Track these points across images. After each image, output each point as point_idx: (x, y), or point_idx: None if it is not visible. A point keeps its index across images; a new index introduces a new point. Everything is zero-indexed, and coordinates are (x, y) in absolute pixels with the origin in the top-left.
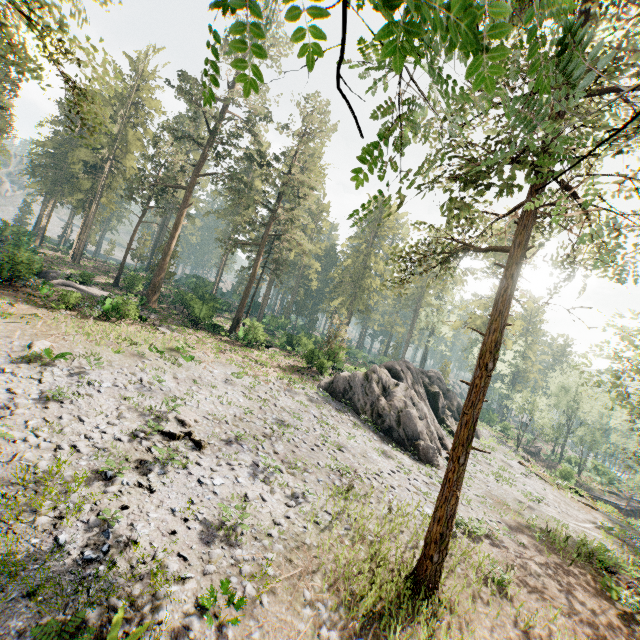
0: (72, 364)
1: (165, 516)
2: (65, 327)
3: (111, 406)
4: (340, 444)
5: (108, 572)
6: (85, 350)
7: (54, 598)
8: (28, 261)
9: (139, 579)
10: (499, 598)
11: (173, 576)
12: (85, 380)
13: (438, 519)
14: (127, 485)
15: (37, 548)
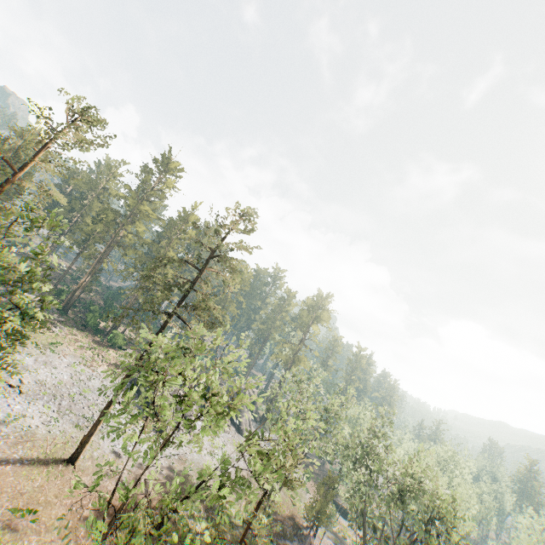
0: None
1: None
2: None
3: None
4: None
5: None
6: None
7: None
8: None
9: None
10: (107, 476)
11: None
12: None
13: (86, 435)
14: None
15: None
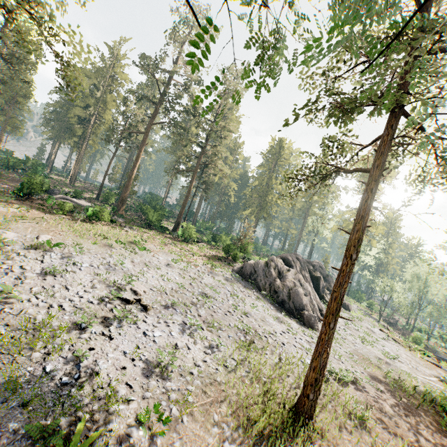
0: (64, 251)
1: (119, 356)
2: (61, 226)
3: (88, 279)
4: (246, 311)
5: (77, 393)
6: (73, 241)
7: (39, 408)
8: (39, 182)
9: (98, 399)
10: (360, 429)
11: (121, 398)
12: (71, 261)
13: (313, 368)
14: (94, 334)
15: (31, 374)
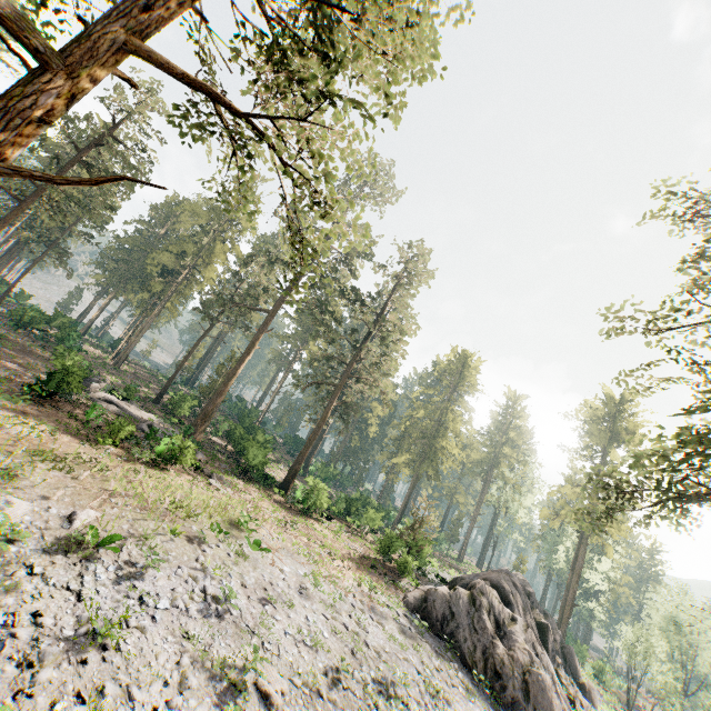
0: (120, 556)
1: None
2: (115, 483)
3: (170, 655)
4: None
5: None
6: (136, 526)
7: None
8: (81, 372)
9: None
10: None
11: None
12: (136, 592)
13: None
14: None
15: None
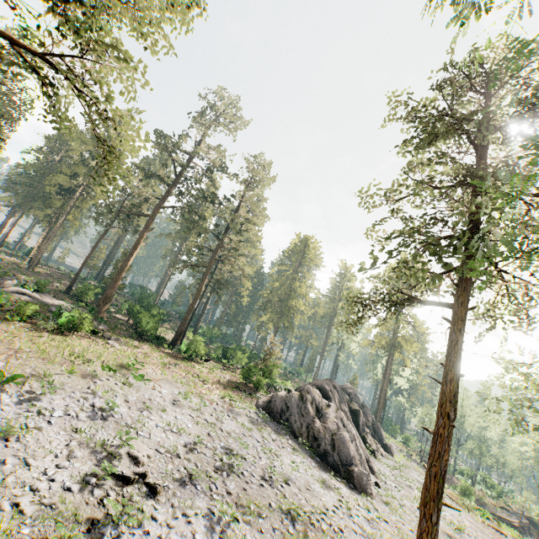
0: (23, 388)
1: None
2: (20, 343)
3: (61, 442)
4: (285, 475)
5: None
6: (38, 370)
7: None
8: None
9: None
10: None
11: None
12: (35, 408)
13: None
14: None
15: None
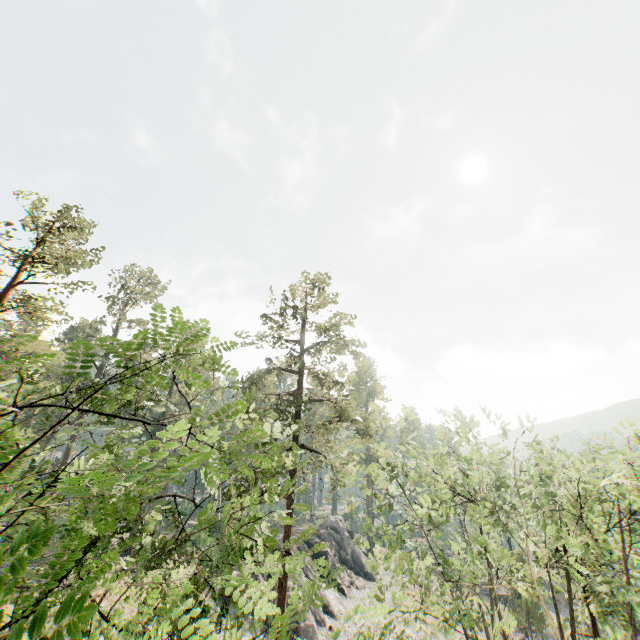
0: None
1: None
2: None
3: None
4: None
5: None
6: None
7: None
8: None
9: None
10: None
11: None
12: None
13: None
14: None
15: None
